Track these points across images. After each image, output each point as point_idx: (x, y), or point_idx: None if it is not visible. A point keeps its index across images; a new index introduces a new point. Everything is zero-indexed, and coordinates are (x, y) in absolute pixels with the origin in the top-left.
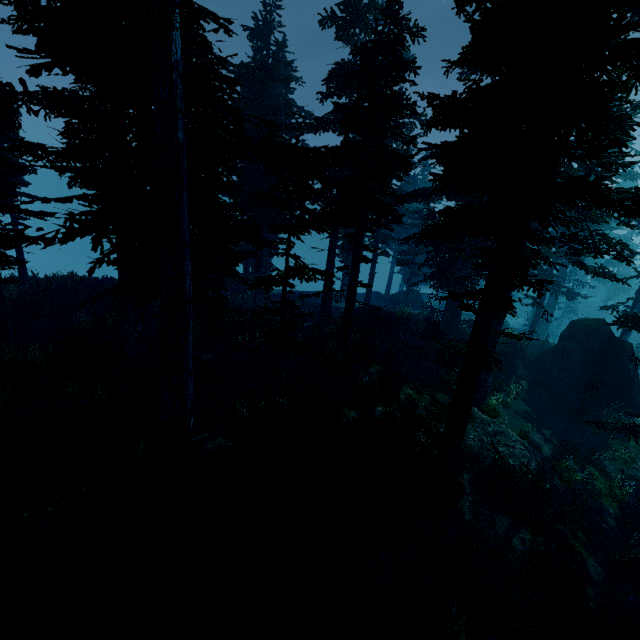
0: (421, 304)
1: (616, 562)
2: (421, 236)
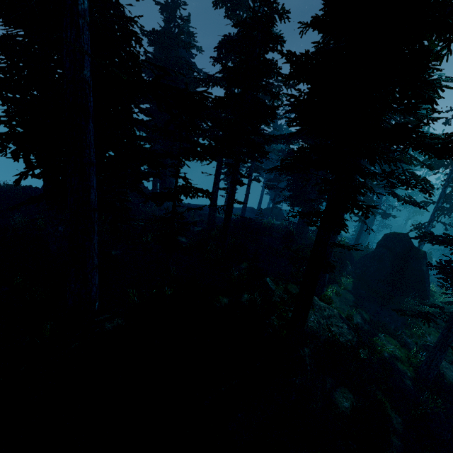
0: (282, 217)
1: (412, 414)
2: (281, 167)
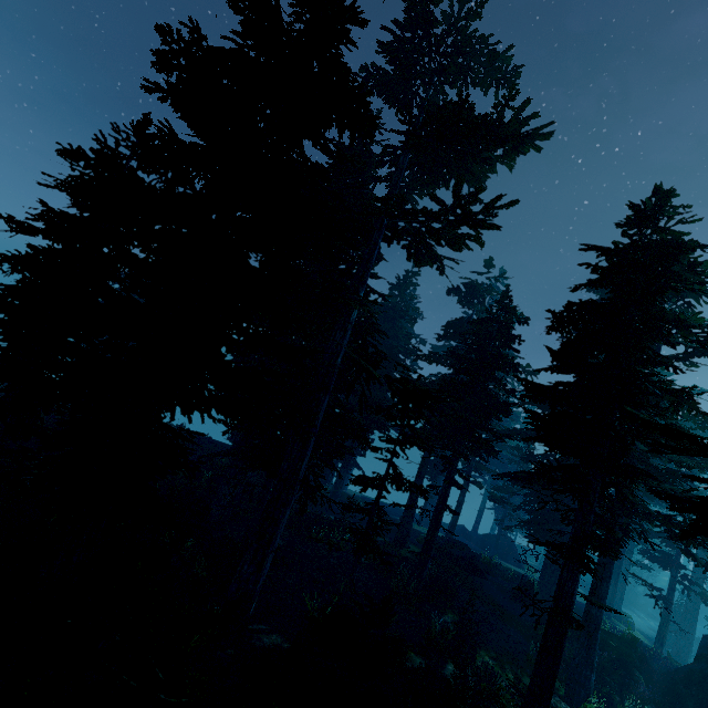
0: (515, 557)
1: None
2: (515, 477)
